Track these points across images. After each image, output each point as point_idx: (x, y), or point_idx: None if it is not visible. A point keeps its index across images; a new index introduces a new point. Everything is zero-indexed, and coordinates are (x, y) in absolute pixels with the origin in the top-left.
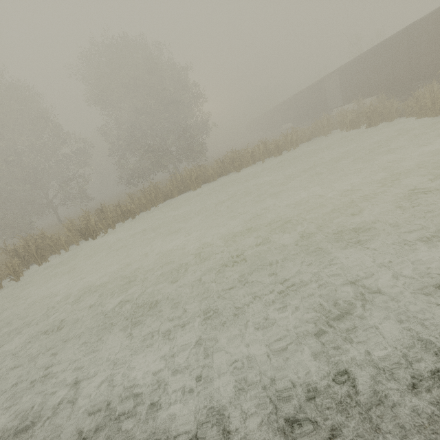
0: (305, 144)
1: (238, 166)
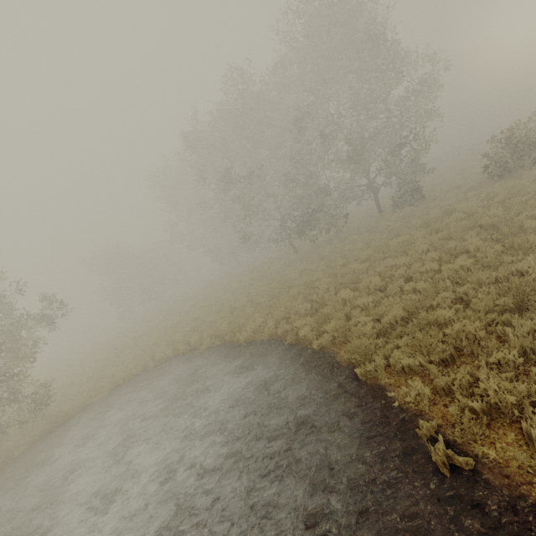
0: None
1: None
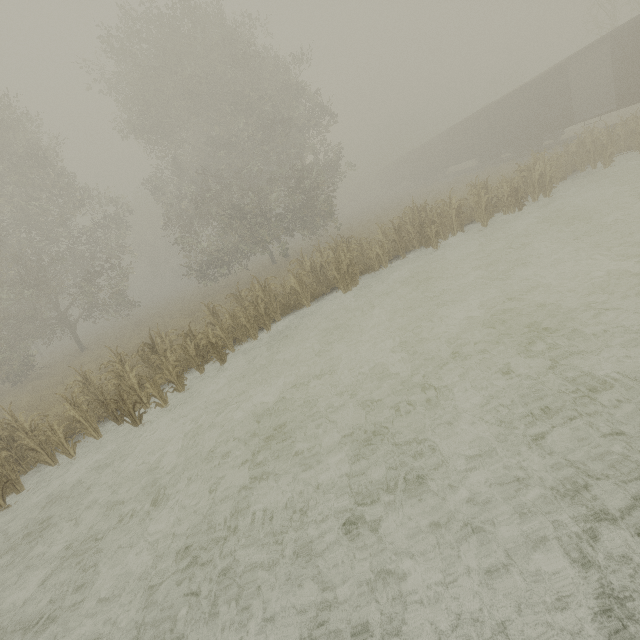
0: (560, 187)
1: (434, 235)
